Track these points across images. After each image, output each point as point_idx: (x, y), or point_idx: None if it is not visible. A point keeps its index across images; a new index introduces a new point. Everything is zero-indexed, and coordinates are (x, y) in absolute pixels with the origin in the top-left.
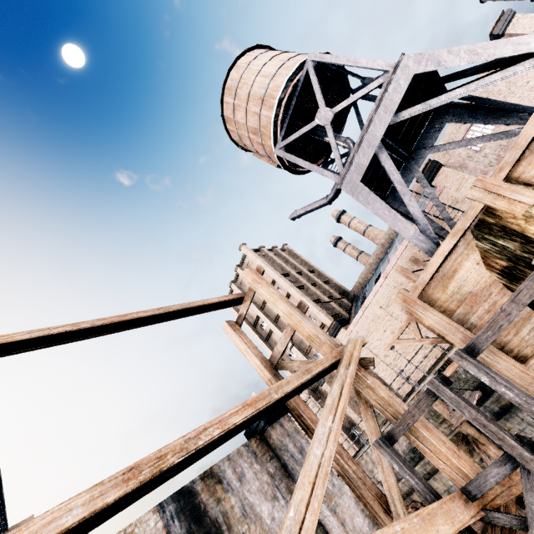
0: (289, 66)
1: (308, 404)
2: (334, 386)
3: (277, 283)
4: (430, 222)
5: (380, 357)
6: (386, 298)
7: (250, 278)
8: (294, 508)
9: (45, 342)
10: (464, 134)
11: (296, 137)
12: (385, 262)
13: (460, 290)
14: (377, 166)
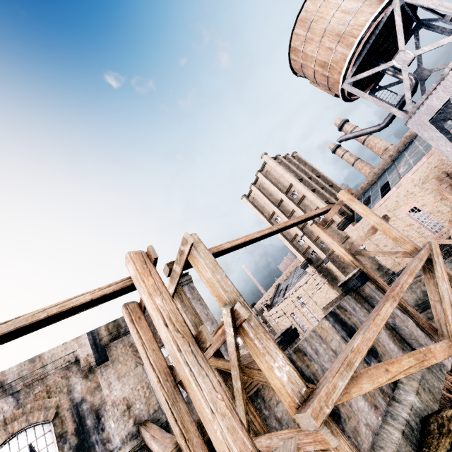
0: (373, 3)
1: (313, 275)
2: (437, 268)
3: (294, 187)
4: None
5: (380, 246)
6: (395, 203)
7: (346, 197)
8: (450, 316)
9: (261, 238)
10: None
11: (368, 74)
12: (392, 172)
13: None
14: None
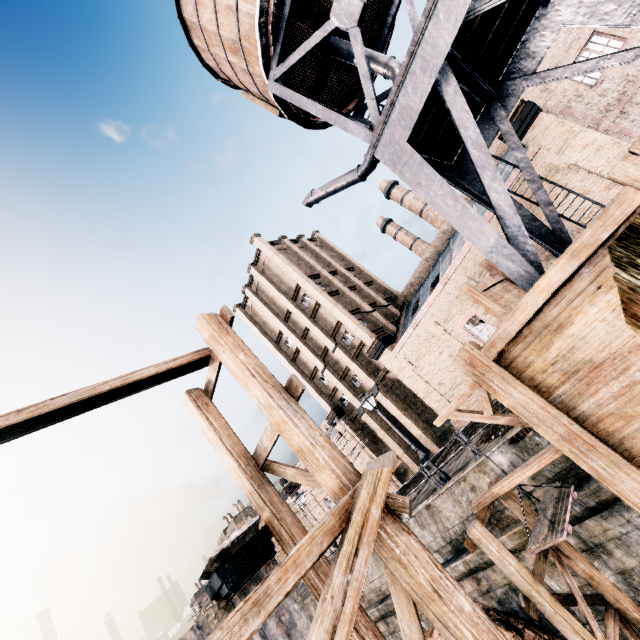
0: None
1: (344, 436)
2: None
3: (303, 288)
4: (517, 208)
5: (433, 385)
6: (445, 311)
7: (207, 332)
8: None
9: None
10: (575, 57)
11: (300, 56)
12: (445, 258)
13: (572, 356)
14: (439, 112)
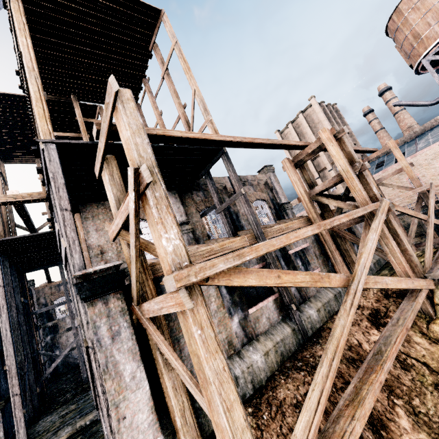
0: None
1: None
2: (431, 193)
3: None
4: None
5: None
6: None
7: (393, 145)
8: (431, 209)
9: None
10: None
11: None
12: (411, 146)
13: None
14: None
